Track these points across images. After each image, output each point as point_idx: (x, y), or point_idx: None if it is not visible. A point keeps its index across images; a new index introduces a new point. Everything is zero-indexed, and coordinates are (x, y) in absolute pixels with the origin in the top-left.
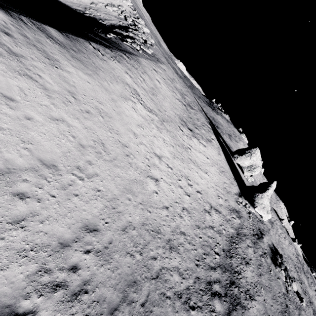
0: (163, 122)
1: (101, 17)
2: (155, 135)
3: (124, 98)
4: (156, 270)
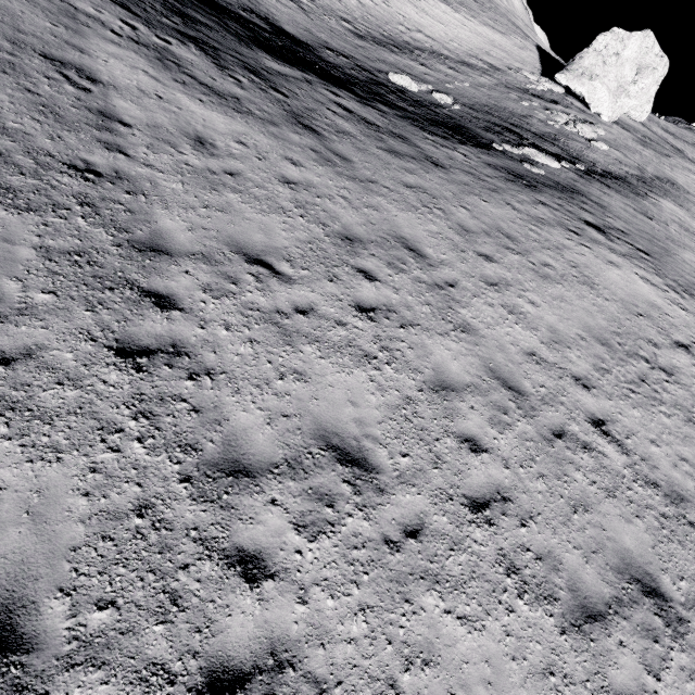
0: None
1: None
2: None
3: None
4: None
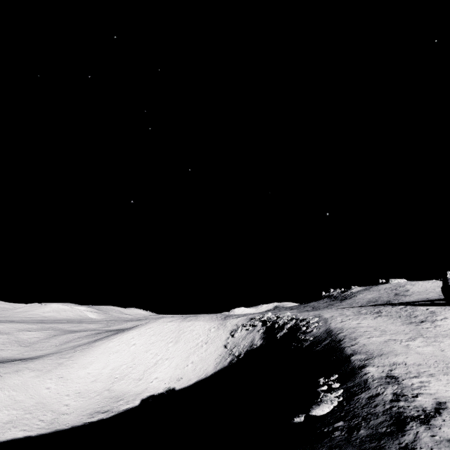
0: (424, 336)
1: (247, 345)
2: (449, 346)
3: (407, 347)
4: None
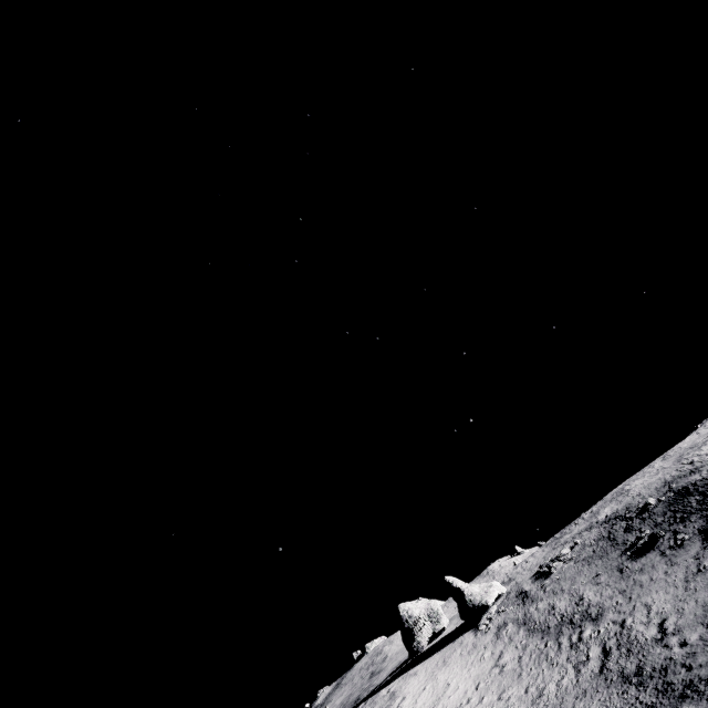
0: None
1: None
2: None
3: None
4: (557, 701)
